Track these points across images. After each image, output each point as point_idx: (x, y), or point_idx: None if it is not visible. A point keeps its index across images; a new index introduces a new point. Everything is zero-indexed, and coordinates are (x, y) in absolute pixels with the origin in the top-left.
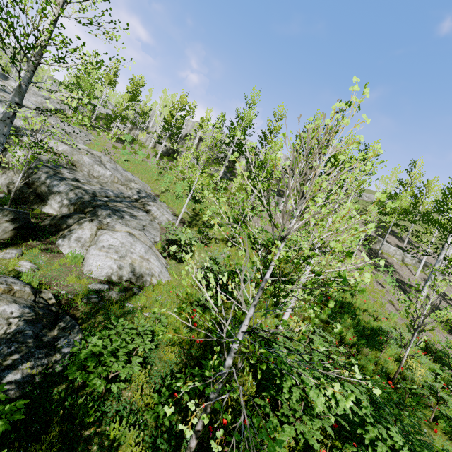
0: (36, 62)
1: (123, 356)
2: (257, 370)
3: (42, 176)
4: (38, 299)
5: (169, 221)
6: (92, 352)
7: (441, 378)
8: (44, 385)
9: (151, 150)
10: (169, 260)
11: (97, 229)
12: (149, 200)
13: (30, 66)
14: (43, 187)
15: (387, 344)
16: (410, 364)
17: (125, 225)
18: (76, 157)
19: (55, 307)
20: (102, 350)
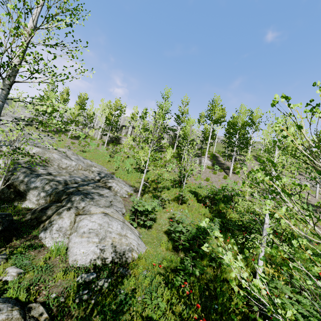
0: (11, 81)
1: None
2: None
3: (20, 177)
4: (28, 320)
5: (128, 192)
6: None
7: None
8: None
9: (99, 140)
10: (139, 229)
11: (75, 215)
12: (108, 179)
13: (6, 84)
14: (22, 185)
15: None
16: None
17: (98, 206)
18: (47, 156)
19: None
20: None
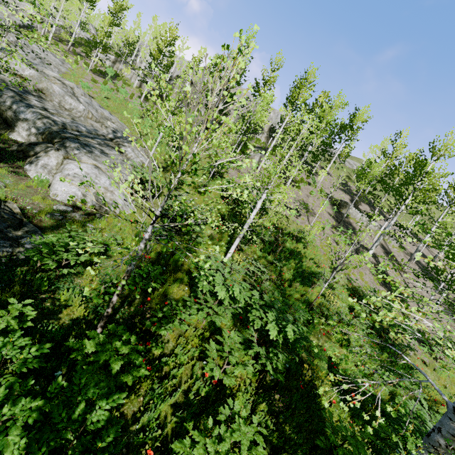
0: None
1: (73, 250)
2: (195, 284)
3: (7, 101)
4: (3, 206)
5: (142, 163)
6: (47, 243)
7: (356, 312)
8: (10, 265)
9: (136, 89)
10: (136, 198)
11: (64, 158)
12: (124, 141)
13: None
14: (9, 112)
15: (316, 282)
16: (331, 298)
17: (92, 159)
18: (45, 85)
19: (20, 216)
20: (54, 242)
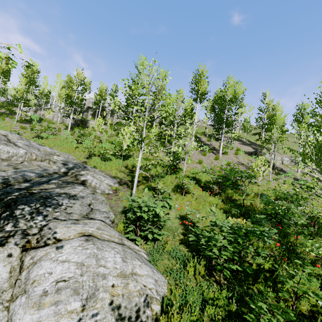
0: None
1: None
2: None
3: None
4: None
5: (111, 187)
6: None
7: None
8: None
9: (60, 124)
10: (144, 244)
11: (22, 251)
12: (80, 170)
13: None
14: None
15: None
16: None
17: (70, 221)
18: None
19: None
20: None
